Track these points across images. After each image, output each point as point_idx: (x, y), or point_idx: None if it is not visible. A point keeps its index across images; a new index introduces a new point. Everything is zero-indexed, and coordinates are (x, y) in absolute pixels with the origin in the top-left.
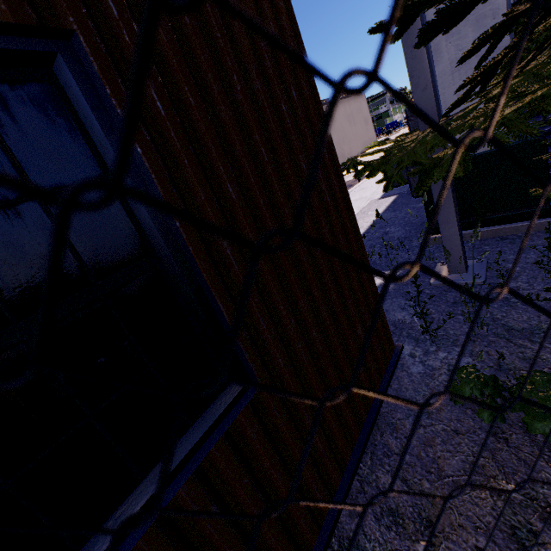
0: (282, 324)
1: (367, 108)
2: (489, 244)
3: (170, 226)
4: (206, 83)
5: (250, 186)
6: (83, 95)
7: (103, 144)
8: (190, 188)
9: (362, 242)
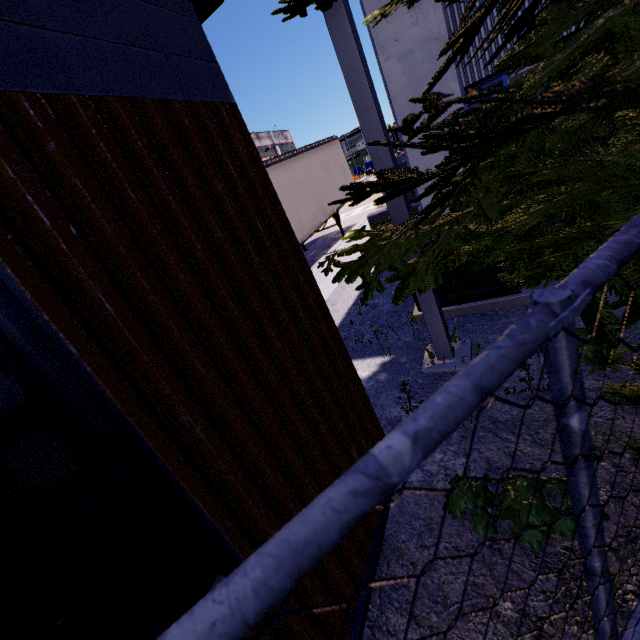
0: (271, 489)
1: (343, 155)
2: (472, 322)
3: (133, 434)
4: (161, 257)
5: (220, 351)
6: (15, 326)
7: (43, 367)
8: (153, 385)
9: (347, 355)
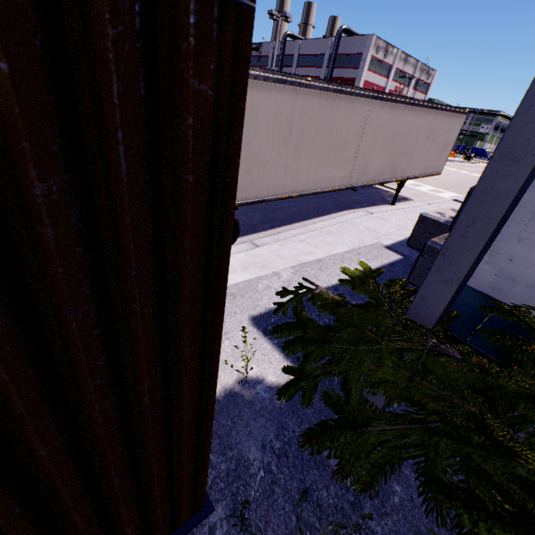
0: None
1: (457, 133)
2: None
3: None
4: None
5: None
6: None
7: None
8: None
9: (208, 431)
